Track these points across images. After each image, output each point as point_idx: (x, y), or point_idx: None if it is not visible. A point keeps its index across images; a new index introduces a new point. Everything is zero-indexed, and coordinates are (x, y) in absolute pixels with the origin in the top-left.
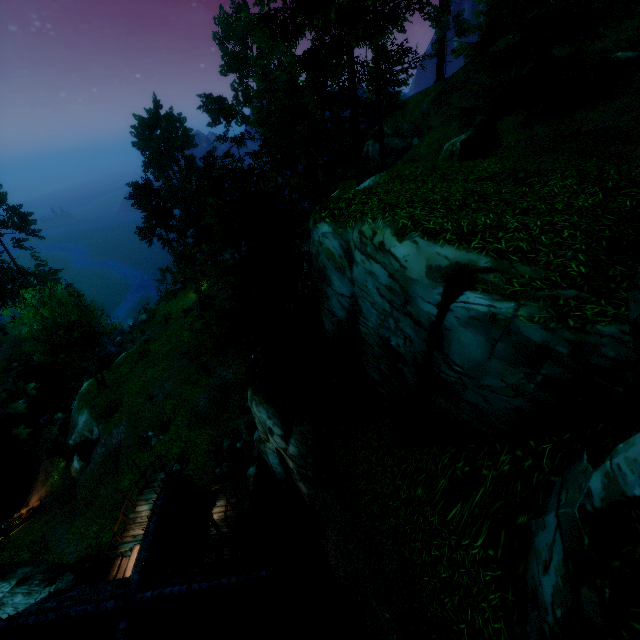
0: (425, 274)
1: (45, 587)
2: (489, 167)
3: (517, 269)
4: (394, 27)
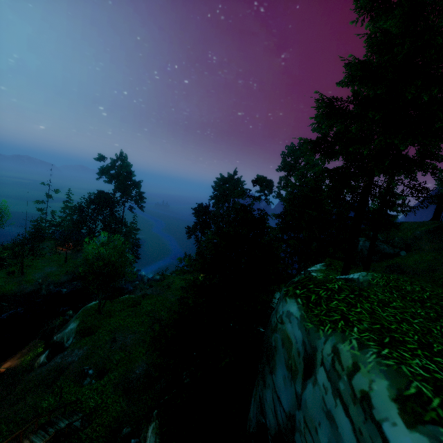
0: None
1: None
2: None
3: None
4: (407, 176)
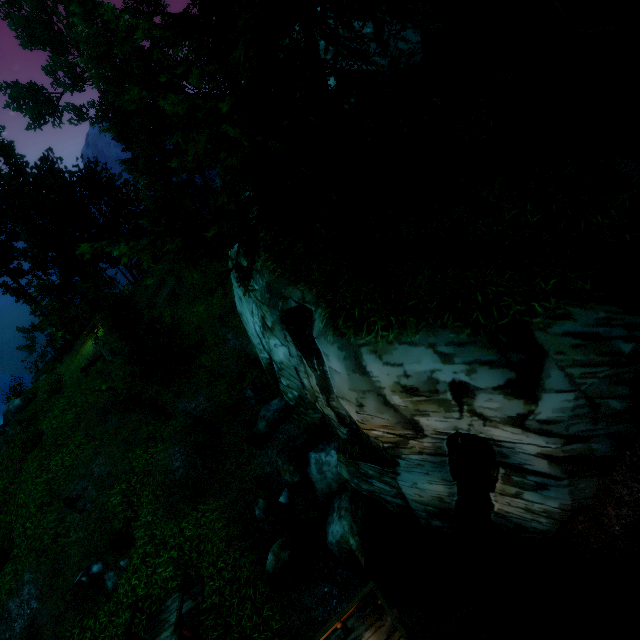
0: None
1: None
2: None
3: None
4: None
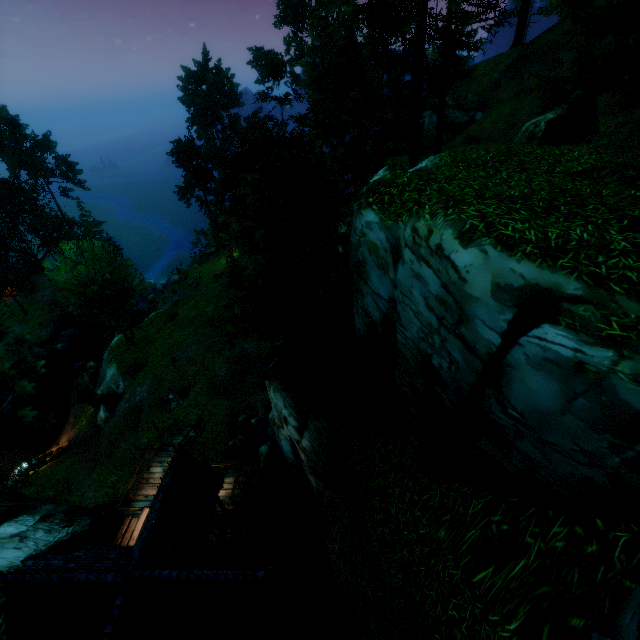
0: (491, 293)
1: (64, 527)
2: (581, 157)
3: (619, 304)
4: None
